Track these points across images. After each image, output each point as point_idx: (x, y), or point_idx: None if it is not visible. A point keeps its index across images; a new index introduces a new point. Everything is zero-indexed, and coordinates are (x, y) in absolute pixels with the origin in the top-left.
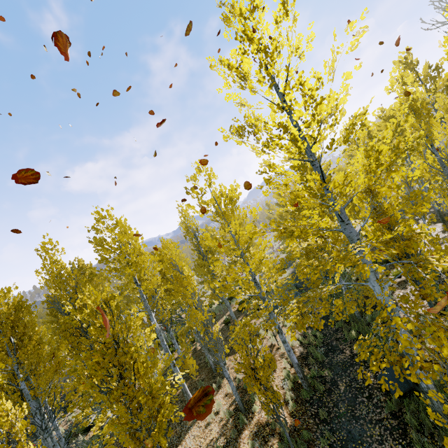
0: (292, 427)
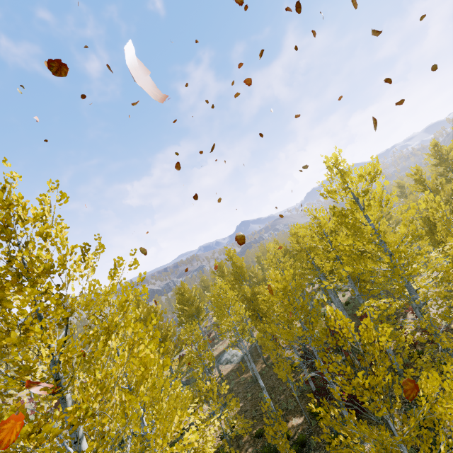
0: None
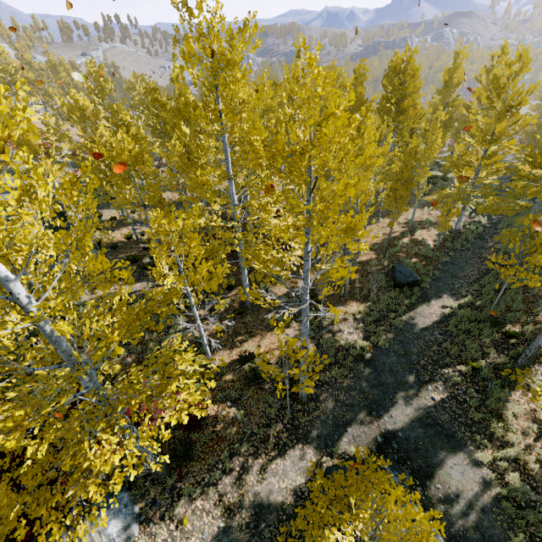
0: (432, 249)
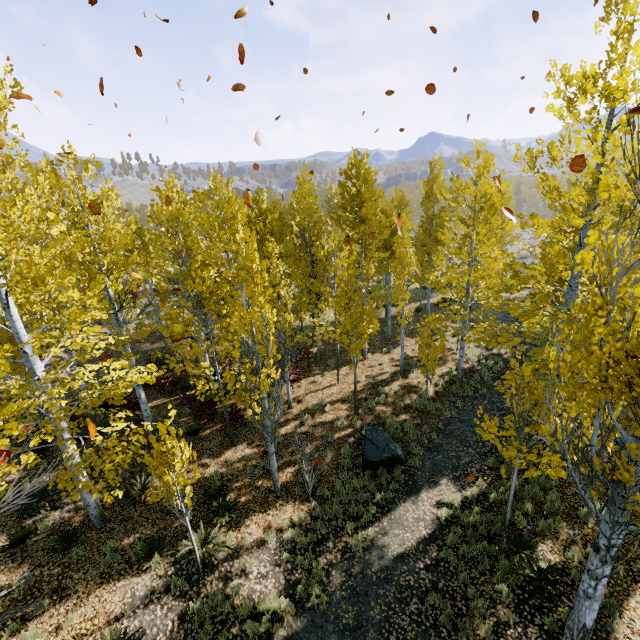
0: (432, 397)
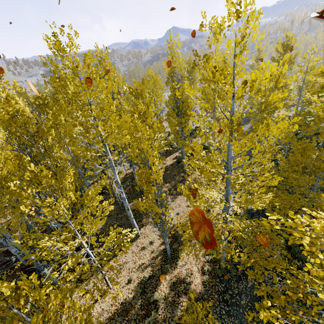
0: (201, 294)
